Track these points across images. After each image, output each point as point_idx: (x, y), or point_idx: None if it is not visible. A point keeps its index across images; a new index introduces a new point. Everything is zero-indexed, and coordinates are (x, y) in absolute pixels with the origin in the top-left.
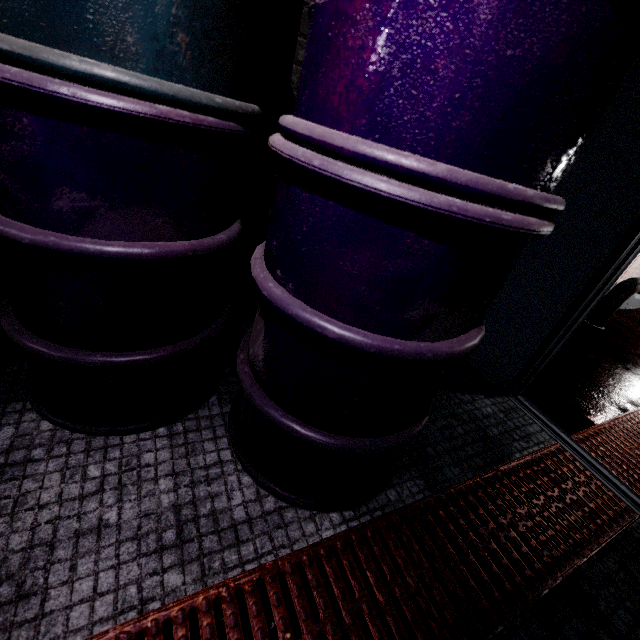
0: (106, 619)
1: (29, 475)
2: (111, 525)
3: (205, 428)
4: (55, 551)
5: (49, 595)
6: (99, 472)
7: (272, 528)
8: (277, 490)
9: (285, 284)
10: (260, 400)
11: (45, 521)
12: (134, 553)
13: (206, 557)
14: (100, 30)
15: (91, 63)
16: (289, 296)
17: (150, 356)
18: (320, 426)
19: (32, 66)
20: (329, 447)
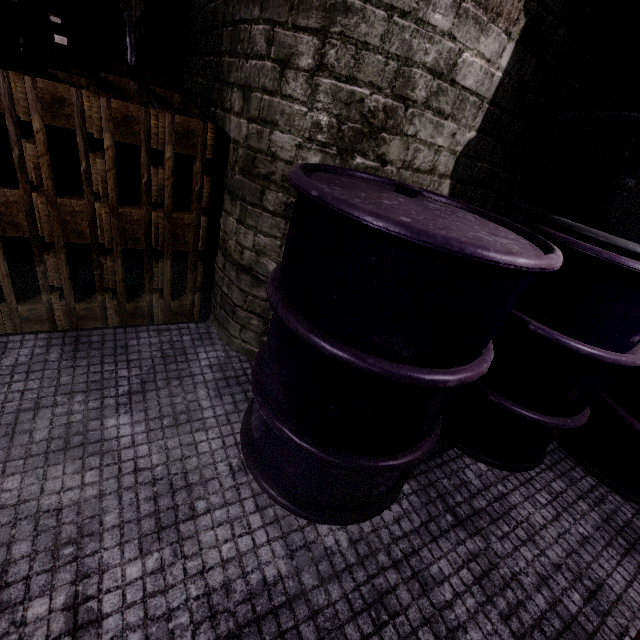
0: None
1: (515, 505)
2: (588, 537)
3: (560, 460)
4: (582, 556)
5: (609, 584)
6: (544, 500)
7: None
8: None
9: None
10: None
11: (556, 536)
12: (618, 554)
13: None
14: None
15: None
16: None
17: (586, 418)
18: None
19: None
20: None
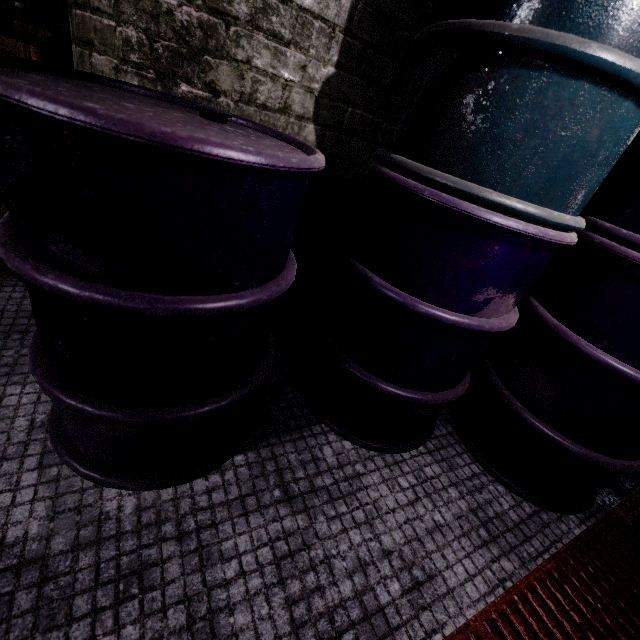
0: (488, 593)
1: (367, 486)
2: (443, 525)
3: (447, 446)
4: (425, 544)
5: (444, 576)
6: (407, 483)
7: (540, 527)
8: (533, 497)
9: (613, 352)
10: (548, 431)
11: (403, 522)
12: (471, 546)
13: (515, 549)
14: (570, 194)
15: (561, 216)
16: (621, 362)
17: (455, 395)
18: (603, 452)
19: (528, 219)
20: (613, 468)
